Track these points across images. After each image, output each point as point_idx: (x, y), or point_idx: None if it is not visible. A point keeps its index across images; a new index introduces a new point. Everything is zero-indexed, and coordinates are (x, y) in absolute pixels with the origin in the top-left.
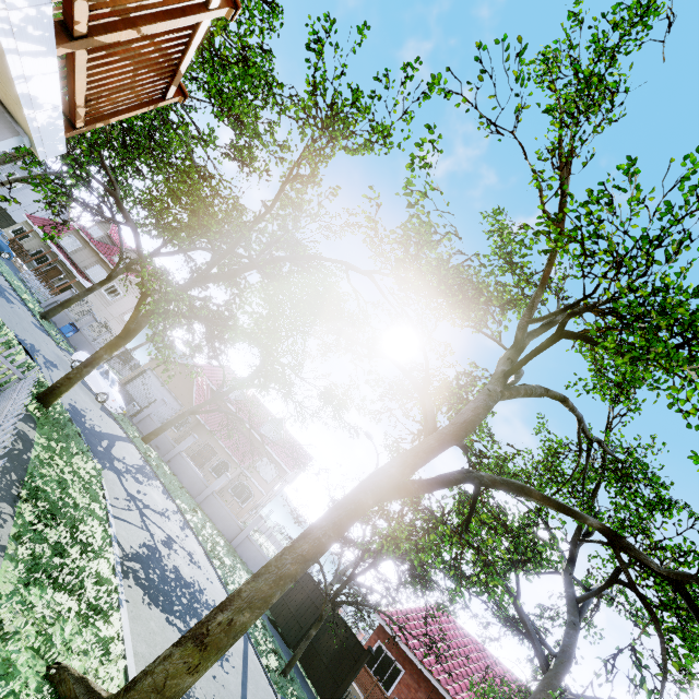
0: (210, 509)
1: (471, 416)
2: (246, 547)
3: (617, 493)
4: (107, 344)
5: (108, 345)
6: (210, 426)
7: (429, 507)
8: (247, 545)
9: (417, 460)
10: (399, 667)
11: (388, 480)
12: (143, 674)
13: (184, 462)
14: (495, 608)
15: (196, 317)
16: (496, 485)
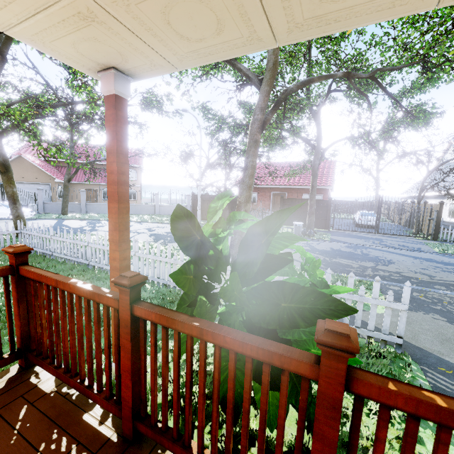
0: (131, 211)
1: (274, 59)
2: (163, 210)
3: (321, 45)
4: (4, 183)
5: (6, 183)
6: (75, 181)
7: (239, 123)
8: (162, 209)
9: (266, 103)
10: (255, 193)
11: (260, 122)
12: (232, 242)
13: (94, 206)
14: (269, 146)
15: (25, 118)
16: (299, 88)
